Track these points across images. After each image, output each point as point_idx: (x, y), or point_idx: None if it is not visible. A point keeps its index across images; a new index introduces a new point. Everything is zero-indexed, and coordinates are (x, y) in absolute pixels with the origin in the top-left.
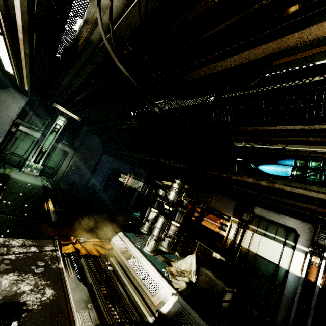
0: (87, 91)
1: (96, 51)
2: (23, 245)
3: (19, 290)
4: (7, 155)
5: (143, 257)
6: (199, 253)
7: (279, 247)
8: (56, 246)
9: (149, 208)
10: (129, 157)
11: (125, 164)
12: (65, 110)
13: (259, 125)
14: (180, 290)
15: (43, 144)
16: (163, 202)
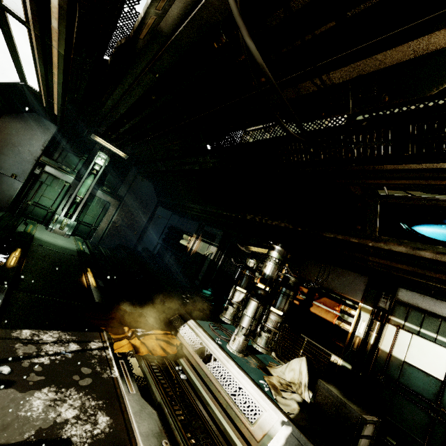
0: (141, 116)
1: (163, 50)
2: (58, 341)
3: (58, 417)
4: (29, 206)
5: (230, 361)
6: (308, 355)
7: (445, 354)
8: (105, 341)
9: (234, 286)
10: (196, 211)
11: (189, 221)
12: (107, 144)
13: (442, 160)
14: (292, 415)
15: (77, 191)
16: (254, 279)
